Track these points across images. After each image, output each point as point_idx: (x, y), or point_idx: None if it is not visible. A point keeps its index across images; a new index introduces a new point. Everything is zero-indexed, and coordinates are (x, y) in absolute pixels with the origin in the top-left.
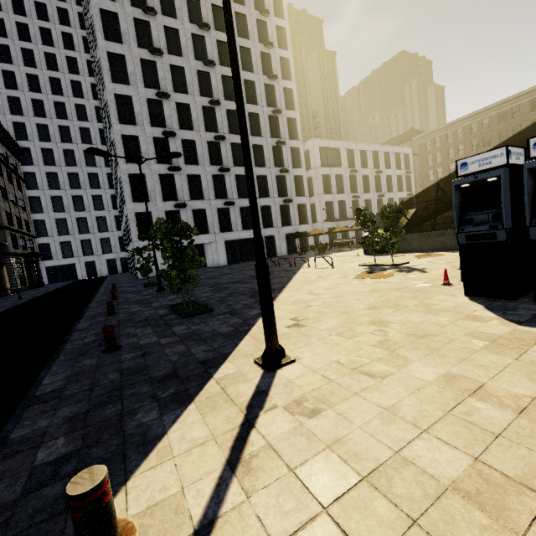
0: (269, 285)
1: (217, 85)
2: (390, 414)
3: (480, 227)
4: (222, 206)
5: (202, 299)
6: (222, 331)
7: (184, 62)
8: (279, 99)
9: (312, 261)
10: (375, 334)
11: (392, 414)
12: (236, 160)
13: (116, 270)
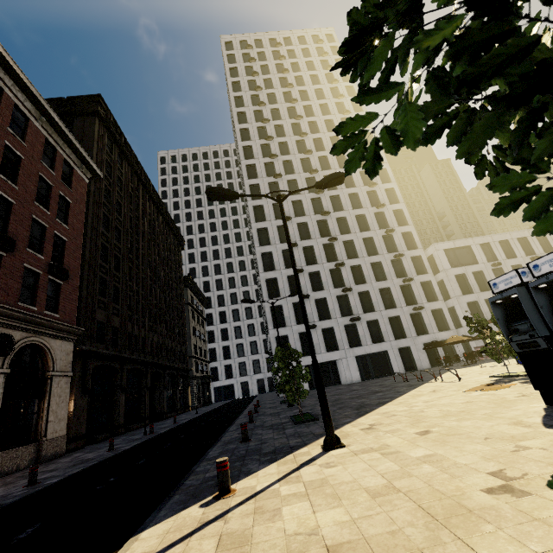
0: (323, 390)
1: (333, 226)
2: (370, 468)
3: (522, 336)
4: (348, 322)
5: (317, 411)
6: (315, 431)
7: (307, 218)
8: (390, 220)
9: (447, 374)
10: (417, 433)
11: (371, 468)
12: (357, 279)
13: (264, 390)
